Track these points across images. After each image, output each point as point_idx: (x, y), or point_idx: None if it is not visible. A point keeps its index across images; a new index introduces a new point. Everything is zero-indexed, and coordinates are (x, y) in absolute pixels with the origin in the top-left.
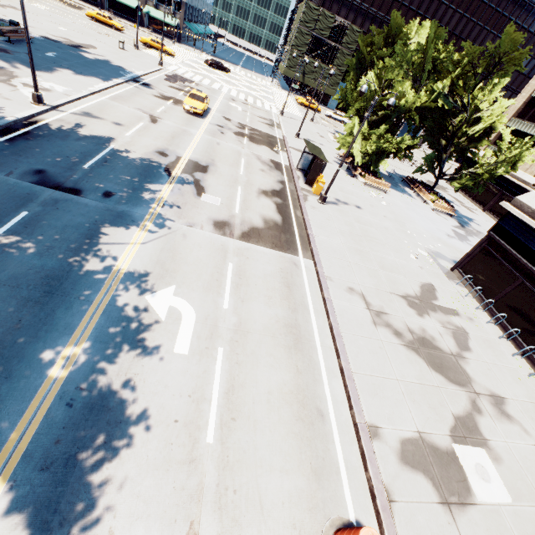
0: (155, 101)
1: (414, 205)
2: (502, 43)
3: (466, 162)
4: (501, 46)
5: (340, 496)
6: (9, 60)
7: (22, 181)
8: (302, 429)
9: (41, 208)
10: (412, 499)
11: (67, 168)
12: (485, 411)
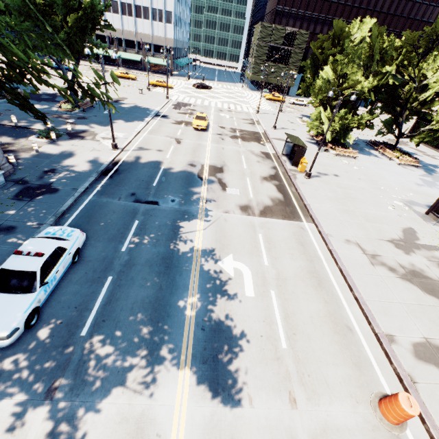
0: (174, 127)
1: (381, 164)
2: (436, 27)
3: (421, 117)
4: (435, 29)
5: (377, 379)
6: (89, 124)
7: (128, 202)
8: (339, 338)
9: (143, 217)
10: (430, 381)
11: (145, 188)
12: None
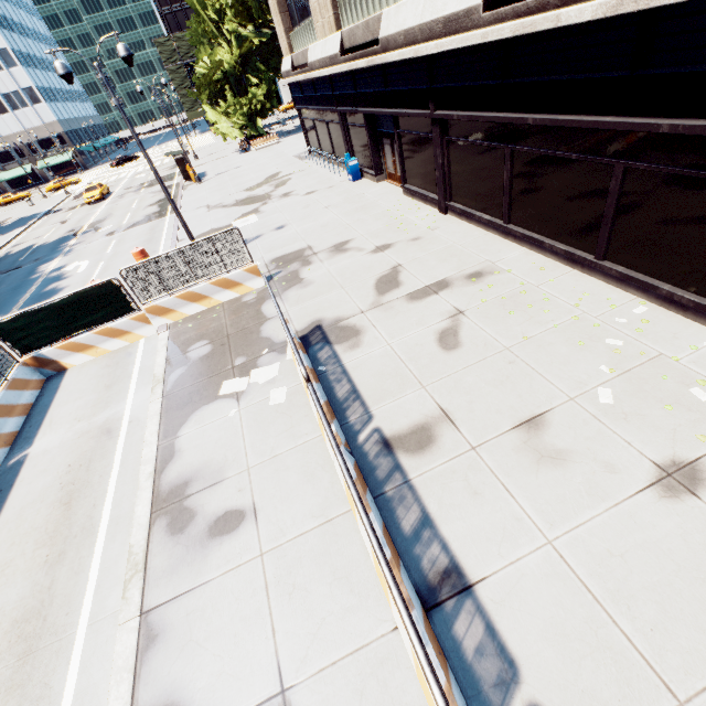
0: (65, 214)
1: None
2: None
3: None
4: None
5: None
6: None
7: None
8: None
9: (3, 279)
10: None
11: (11, 265)
12: (271, 202)
